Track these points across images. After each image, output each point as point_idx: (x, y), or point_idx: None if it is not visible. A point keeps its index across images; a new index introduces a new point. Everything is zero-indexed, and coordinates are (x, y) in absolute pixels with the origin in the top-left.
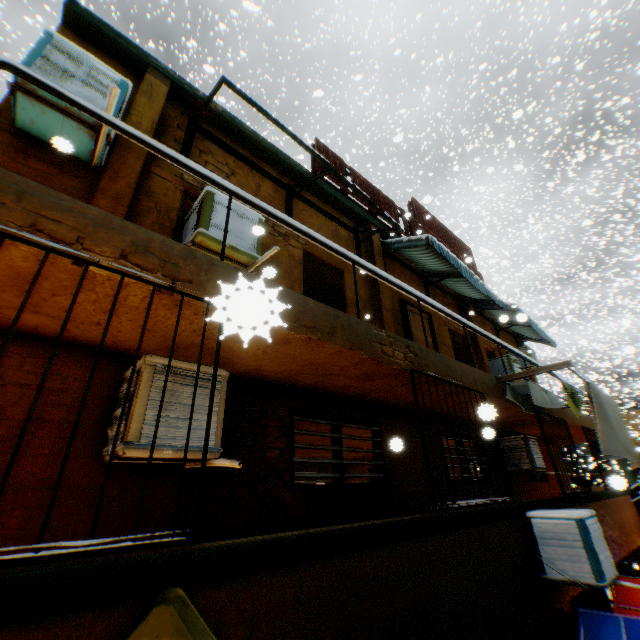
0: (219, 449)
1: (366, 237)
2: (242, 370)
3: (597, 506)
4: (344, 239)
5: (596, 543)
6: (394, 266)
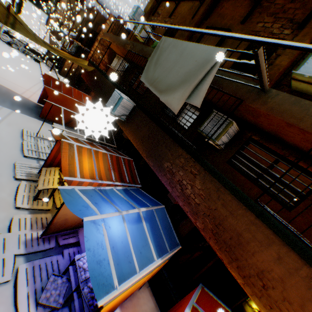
0: (114, 67)
1: (198, 0)
2: (132, 61)
3: (195, 166)
4: (195, 8)
5: (112, 98)
6: (226, 5)
